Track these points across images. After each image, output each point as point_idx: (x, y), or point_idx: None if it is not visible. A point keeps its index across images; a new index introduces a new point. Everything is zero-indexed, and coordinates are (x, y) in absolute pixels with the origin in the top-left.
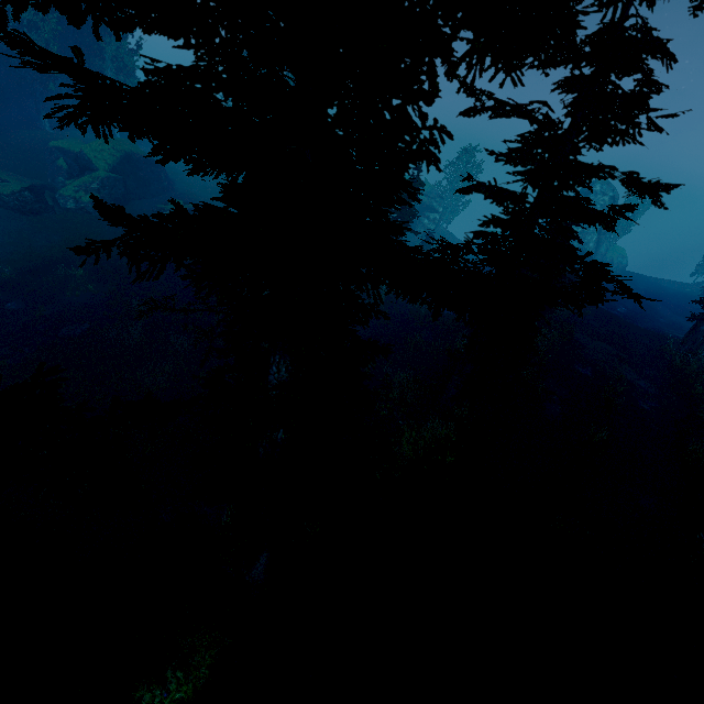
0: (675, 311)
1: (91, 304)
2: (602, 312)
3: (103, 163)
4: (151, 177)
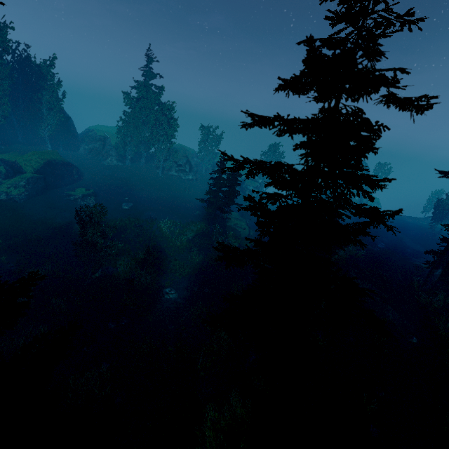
0: (416, 241)
1: (0, 273)
2: (367, 253)
3: (30, 168)
4: (65, 173)
